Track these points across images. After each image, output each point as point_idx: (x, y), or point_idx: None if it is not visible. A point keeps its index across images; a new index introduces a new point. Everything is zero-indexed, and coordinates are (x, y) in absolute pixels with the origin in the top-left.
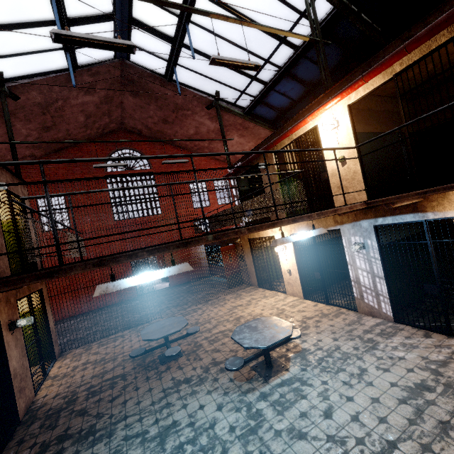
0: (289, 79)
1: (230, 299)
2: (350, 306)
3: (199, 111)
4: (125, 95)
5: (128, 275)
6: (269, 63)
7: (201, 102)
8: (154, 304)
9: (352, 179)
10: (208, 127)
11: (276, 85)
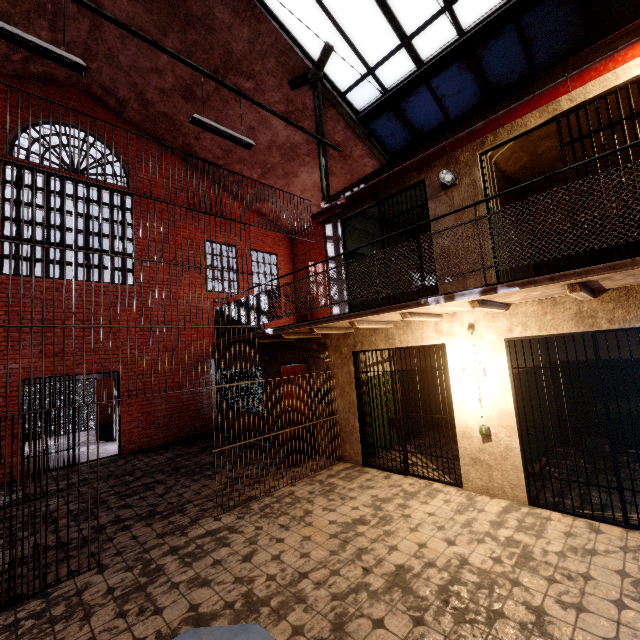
0: (465, 68)
1: (315, 499)
2: None
3: (272, 87)
4: None
5: (3, 418)
6: (450, 12)
7: (283, 65)
8: (71, 508)
9: None
10: (274, 134)
11: (436, 74)
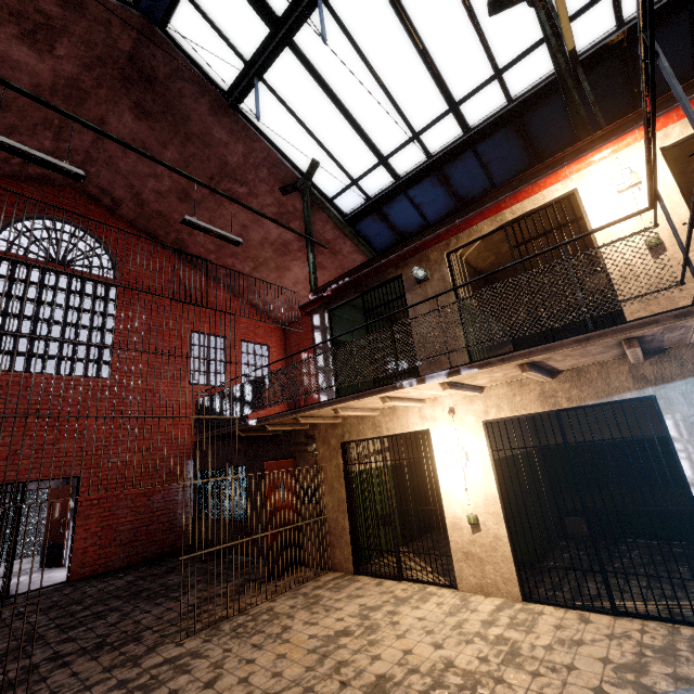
0: (436, 182)
1: (296, 613)
2: (688, 617)
3: (264, 192)
4: (120, 106)
5: None
6: (418, 141)
7: (275, 175)
8: None
9: (686, 281)
10: (266, 232)
11: (412, 186)
